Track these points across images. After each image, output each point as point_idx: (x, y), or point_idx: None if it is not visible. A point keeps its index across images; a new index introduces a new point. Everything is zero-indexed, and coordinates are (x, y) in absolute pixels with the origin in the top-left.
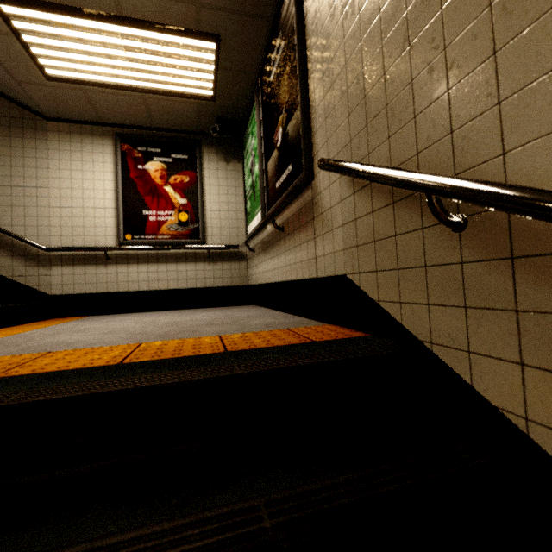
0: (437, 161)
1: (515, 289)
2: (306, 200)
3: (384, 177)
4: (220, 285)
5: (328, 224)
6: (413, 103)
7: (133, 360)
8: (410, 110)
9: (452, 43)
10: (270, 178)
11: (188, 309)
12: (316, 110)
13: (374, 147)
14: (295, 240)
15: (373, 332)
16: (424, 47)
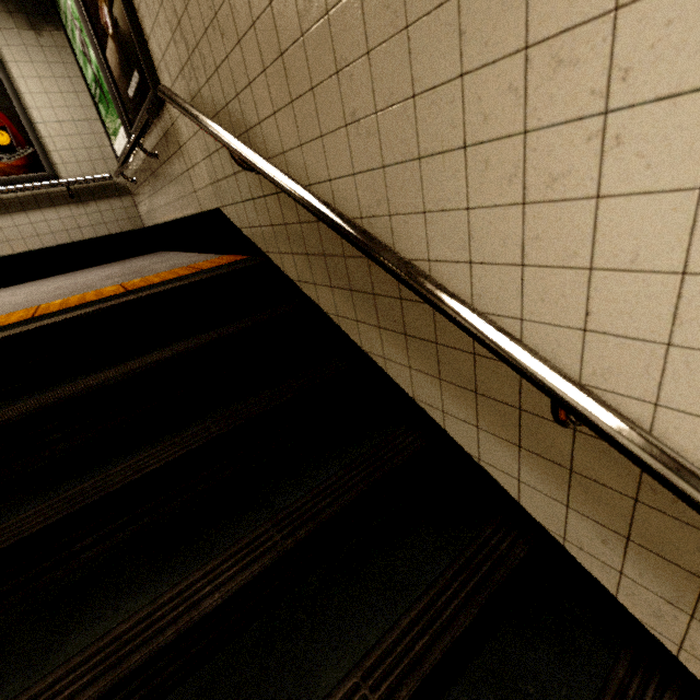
0: (237, 116)
1: (282, 212)
2: (167, 124)
3: (204, 129)
4: (105, 234)
5: (193, 157)
6: (212, 55)
7: (43, 314)
8: (213, 61)
9: (218, 13)
10: (117, 79)
11: (72, 271)
12: (139, 6)
13: (201, 86)
14: (172, 171)
15: (252, 254)
16: (204, 1)
